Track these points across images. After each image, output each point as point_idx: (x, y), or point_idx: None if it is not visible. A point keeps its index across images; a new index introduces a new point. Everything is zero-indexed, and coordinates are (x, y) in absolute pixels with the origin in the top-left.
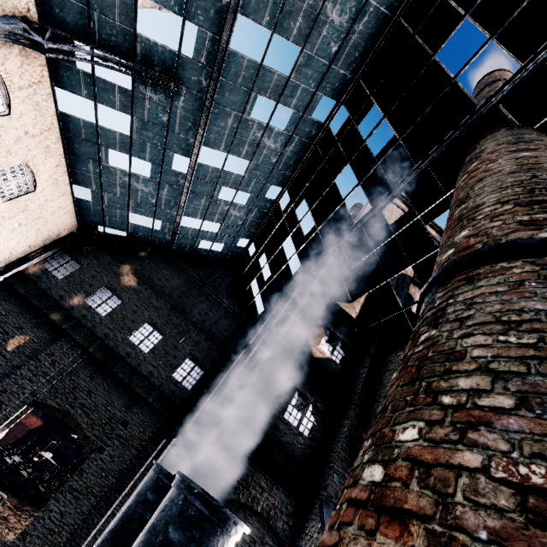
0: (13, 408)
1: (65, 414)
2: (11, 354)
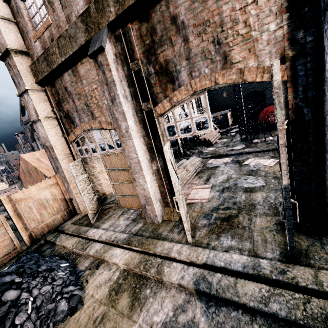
0: (240, 101)
1: (250, 92)
2: (227, 97)
